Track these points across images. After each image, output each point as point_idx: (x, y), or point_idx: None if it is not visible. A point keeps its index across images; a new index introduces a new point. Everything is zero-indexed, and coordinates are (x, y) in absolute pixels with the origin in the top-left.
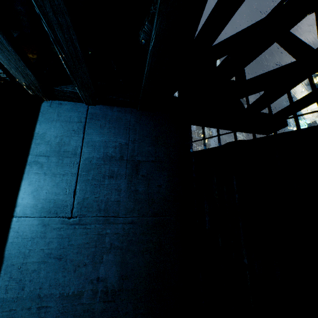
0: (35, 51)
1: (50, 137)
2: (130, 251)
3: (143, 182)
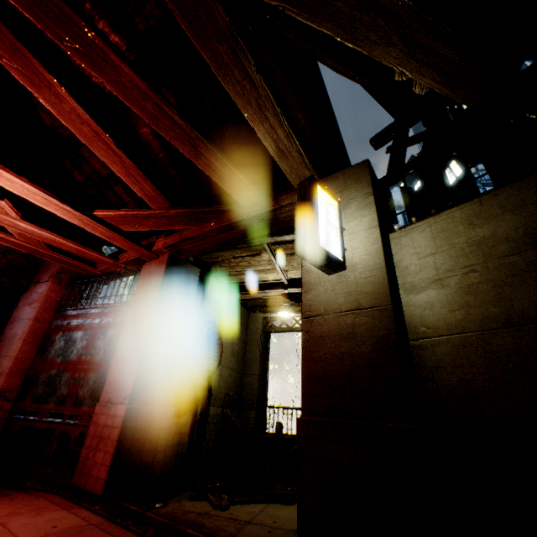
0: None
1: None
2: None
3: None
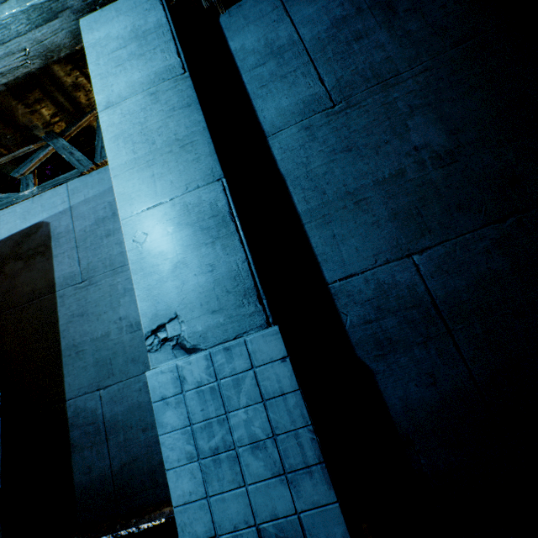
0: None
1: (252, 45)
2: (445, 101)
3: (411, 17)
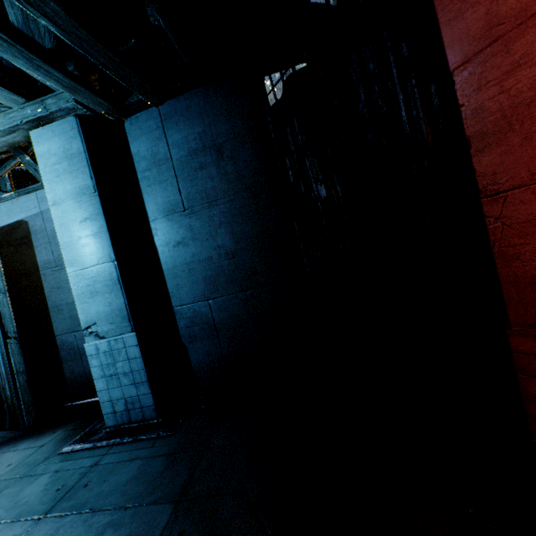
0: (94, 71)
1: (144, 153)
2: (236, 223)
3: (229, 163)
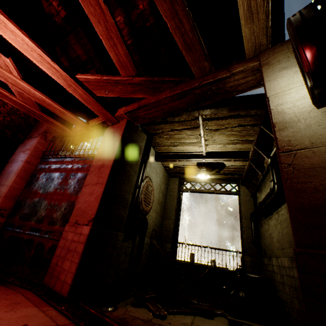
0: None
1: None
2: None
3: None
